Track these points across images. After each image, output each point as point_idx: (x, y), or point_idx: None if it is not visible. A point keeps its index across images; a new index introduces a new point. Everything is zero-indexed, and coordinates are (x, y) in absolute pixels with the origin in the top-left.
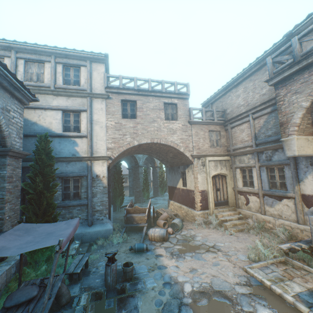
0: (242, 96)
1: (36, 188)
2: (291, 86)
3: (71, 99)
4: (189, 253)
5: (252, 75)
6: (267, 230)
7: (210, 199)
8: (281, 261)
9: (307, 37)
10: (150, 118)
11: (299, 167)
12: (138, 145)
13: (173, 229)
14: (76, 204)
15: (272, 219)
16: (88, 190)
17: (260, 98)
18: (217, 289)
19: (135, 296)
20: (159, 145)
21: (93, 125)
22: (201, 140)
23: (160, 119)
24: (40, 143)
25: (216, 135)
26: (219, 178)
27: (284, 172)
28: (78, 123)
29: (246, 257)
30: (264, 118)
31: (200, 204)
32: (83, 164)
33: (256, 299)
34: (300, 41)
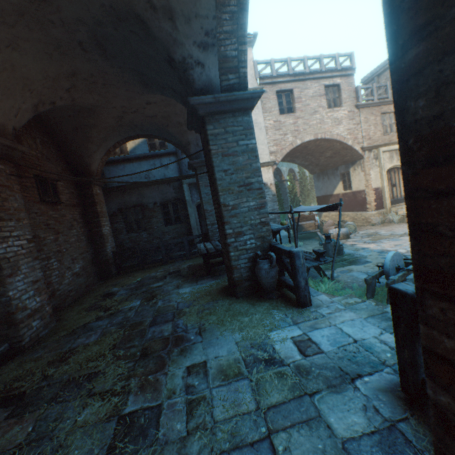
0: None
1: None
2: None
3: None
4: (383, 240)
5: None
6: None
7: (386, 197)
8: None
9: None
10: (311, 109)
11: None
12: (299, 145)
13: None
14: None
15: None
16: None
17: None
18: None
19: (360, 259)
20: (319, 143)
21: None
22: (371, 128)
23: (321, 108)
24: None
25: (389, 118)
26: (394, 172)
27: None
28: None
29: None
30: None
31: (374, 204)
32: None
33: None
34: None
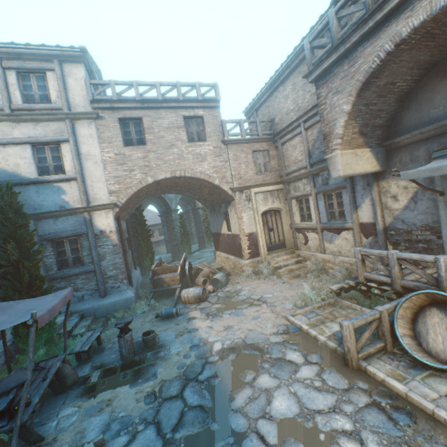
0: (291, 97)
1: (11, 258)
2: (331, 83)
3: (41, 125)
4: (228, 311)
5: (301, 64)
6: (326, 272)
7: (261, 243)
8: (331, 303)
9: (345, 10)
10: (167, 142)
11: (356, 190)
12: (154, 183)
13: (215, 286)
14: (79, 272)
15: (331, 258)
16: (93, 253)
17: (312, 98)
18: (250, 343)
19: (156, 364)
20: (186, 180)
21: (83, 161)
22: (242, 166)
23: (180, 141)
24: (1, 197)
25: (263, 156)
26: (271, 214)
27: (343, 198)
28: (60, 161)
29: (293, 305)
30: (317, 128)
31: (248, 251)
32: (79, 217)
33: (288, 345)
34: (337, 16)
